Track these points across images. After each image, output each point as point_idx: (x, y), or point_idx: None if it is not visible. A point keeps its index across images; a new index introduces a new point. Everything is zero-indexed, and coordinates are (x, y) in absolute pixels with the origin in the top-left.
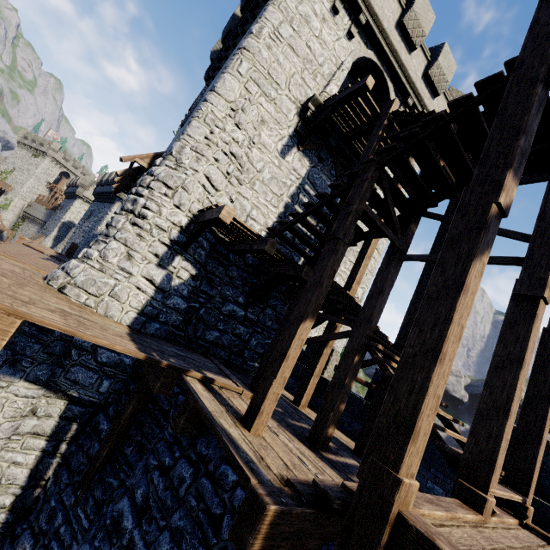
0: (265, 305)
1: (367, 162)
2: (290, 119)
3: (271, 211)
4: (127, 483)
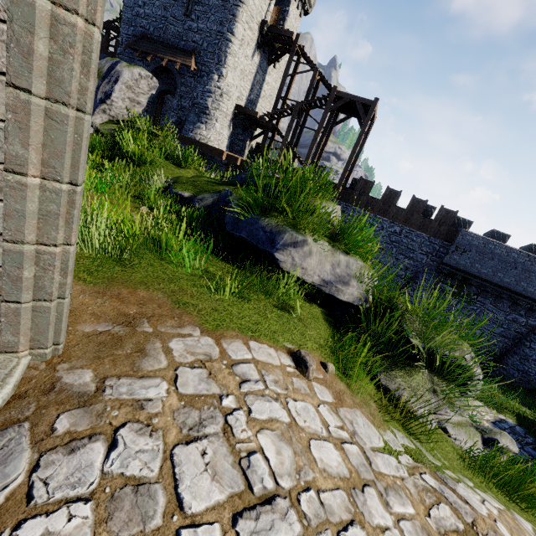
0: (245, 132)
1: (297, 103)
2: (256, 35)
3: (248, 89)
4: None
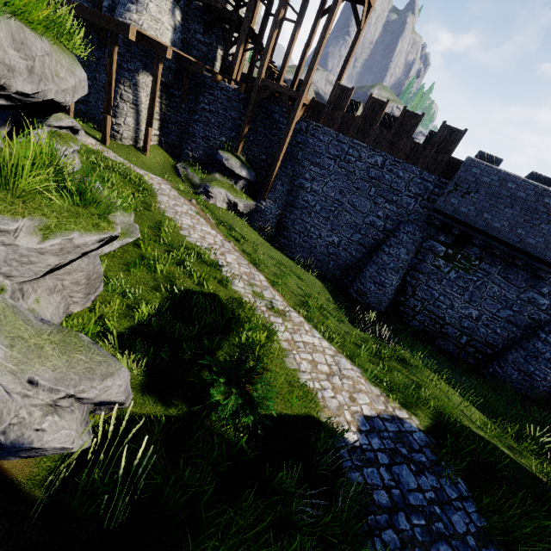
0: (211, 33)
1: None
2: None
3: None
4: (200, 102)
